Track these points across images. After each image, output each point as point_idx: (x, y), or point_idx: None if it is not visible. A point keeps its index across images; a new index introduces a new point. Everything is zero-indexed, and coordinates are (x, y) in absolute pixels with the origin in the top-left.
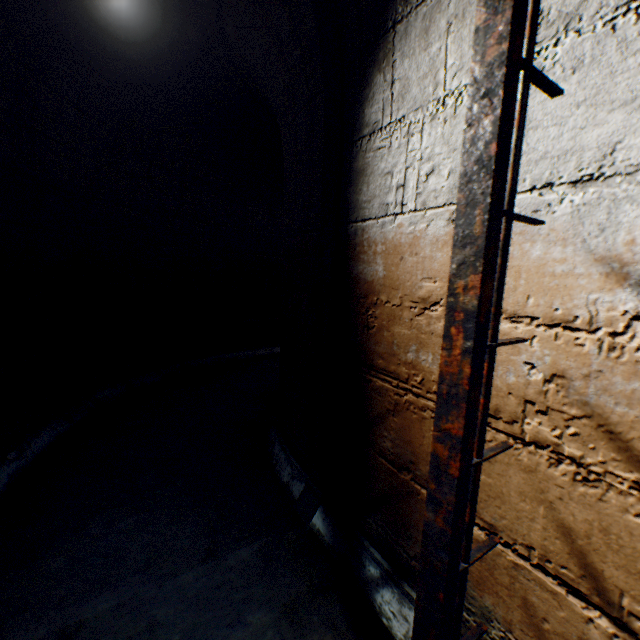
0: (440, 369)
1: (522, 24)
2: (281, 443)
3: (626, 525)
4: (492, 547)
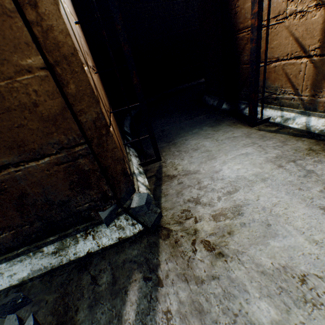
0: None
1: None
2: (208, 95)
3: (311, 23)
4: (276, 62)
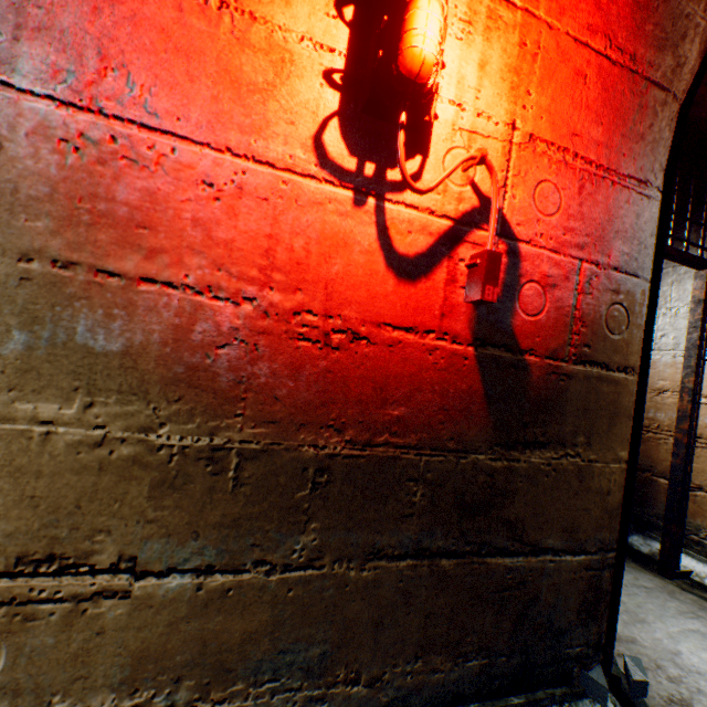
0: (677, 408)
1: (705, 310)
2: None
3: None
4: (699, 491)
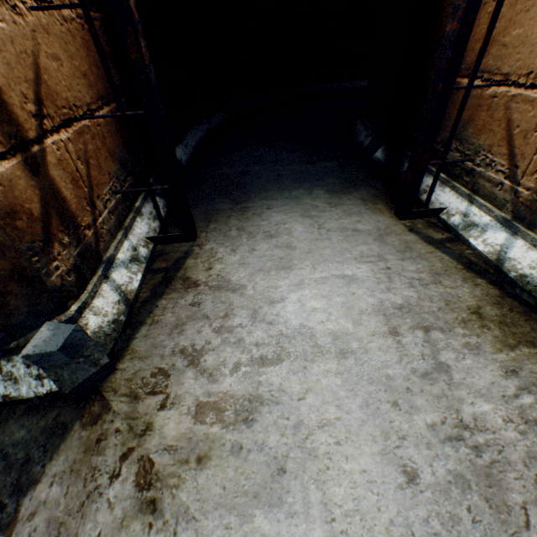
0: None
1: None
2: (362, 121)
3: None
4: (498, 86)
